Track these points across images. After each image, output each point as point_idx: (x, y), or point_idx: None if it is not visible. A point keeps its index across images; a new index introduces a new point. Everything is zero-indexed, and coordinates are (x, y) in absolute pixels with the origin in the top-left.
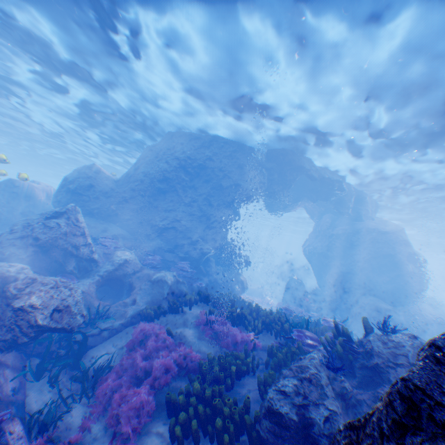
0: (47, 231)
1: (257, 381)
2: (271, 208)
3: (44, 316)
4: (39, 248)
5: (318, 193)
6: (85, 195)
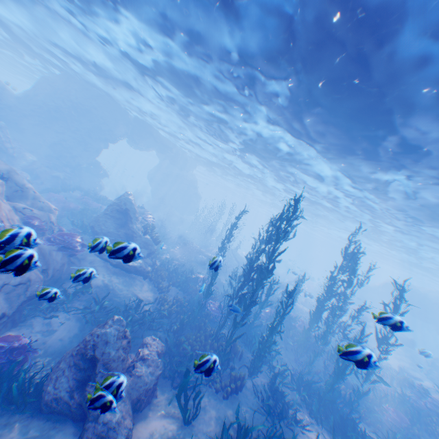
0: None
1: None
2: (133, 146)
3: None
4: None
5: (161, 149)
6: None
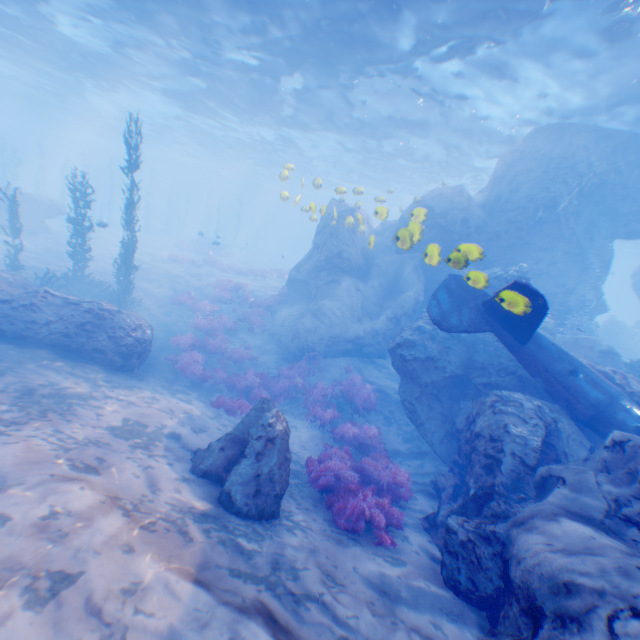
0: None
1: None
2: None
3: None
4: None
5: None
6: (454, 233)
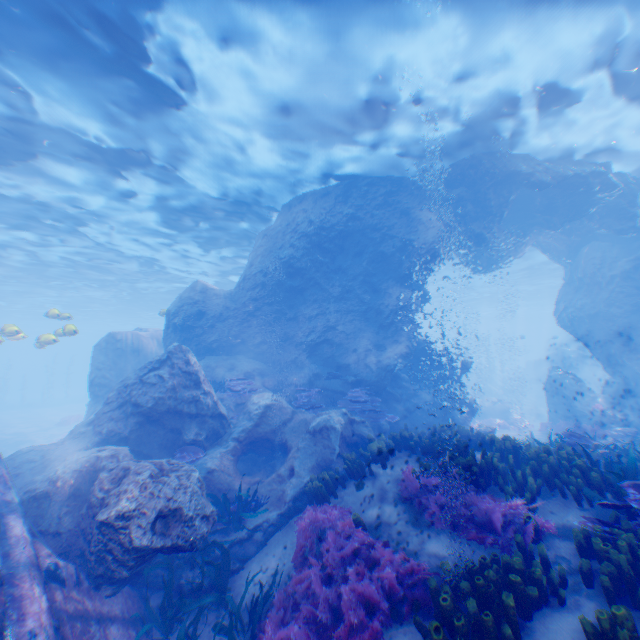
0: (147, 389)
1: (584, 633)
2: (477, 266)
3: (143, 532)
4: (142, 417)
5: (561, 211)
6: (195, 327)
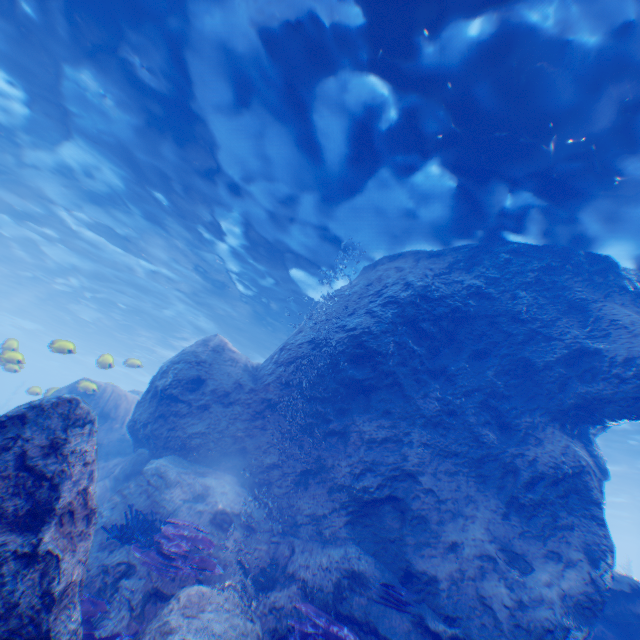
0: None
1: None
2: None
3: None
4: None
5: None
6: (179, 399)
